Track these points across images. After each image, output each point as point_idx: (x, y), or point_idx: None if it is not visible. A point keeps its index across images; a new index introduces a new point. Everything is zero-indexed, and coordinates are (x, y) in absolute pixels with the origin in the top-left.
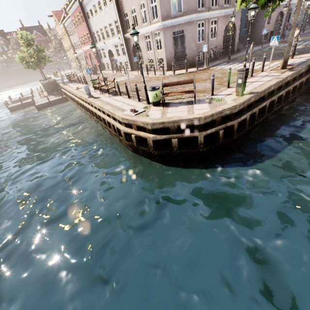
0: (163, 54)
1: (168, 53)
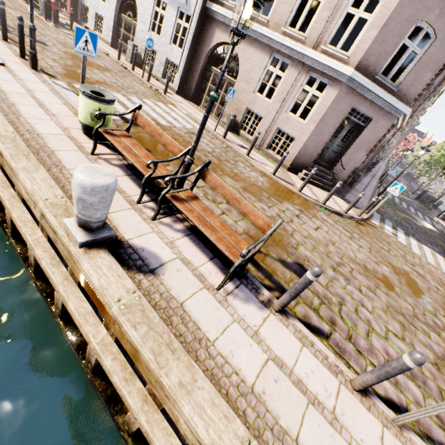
0: (304, 133)
1: (314, 139)
